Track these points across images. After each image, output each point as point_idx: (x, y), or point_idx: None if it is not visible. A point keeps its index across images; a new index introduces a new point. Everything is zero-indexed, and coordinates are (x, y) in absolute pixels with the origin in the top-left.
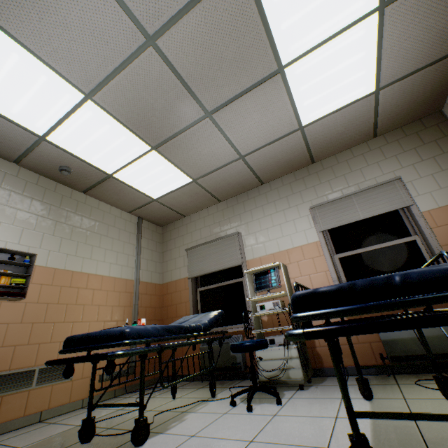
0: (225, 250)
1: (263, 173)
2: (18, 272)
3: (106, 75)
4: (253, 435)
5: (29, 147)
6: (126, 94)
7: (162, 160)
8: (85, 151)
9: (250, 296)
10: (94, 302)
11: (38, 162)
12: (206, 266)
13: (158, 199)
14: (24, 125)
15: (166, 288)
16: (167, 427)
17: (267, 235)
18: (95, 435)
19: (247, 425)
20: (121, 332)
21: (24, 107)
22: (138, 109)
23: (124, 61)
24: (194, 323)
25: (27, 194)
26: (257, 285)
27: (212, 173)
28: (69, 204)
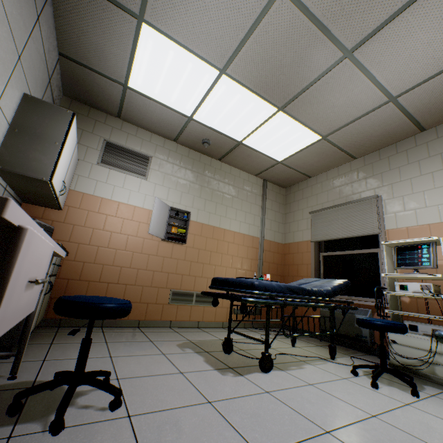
0: (357, 216)
1: (426, 115)
2: (181, 224)
3: (237, 45)
4: (376, 412)
5: (182, 127)
6: (254, 58)
7: (288, 120)
8: (220, 123)
9: (387, 272)
10: (228, 252)
11: (188, 139)
12: (332, 231)
13: (282, 161)
14: (178, 110)
15: (288, 248)
16: (287, 367)
17: (421, 200)
18: (232, 351)
19: (369, 400)
20: (251, 284)
21: (178, 95)
22: (265, 71)
23: (254, 22)
24: (316, 287)
25: (182, 165)
26: (398, 260)
27: (346, 127)
28: (209, 171)
